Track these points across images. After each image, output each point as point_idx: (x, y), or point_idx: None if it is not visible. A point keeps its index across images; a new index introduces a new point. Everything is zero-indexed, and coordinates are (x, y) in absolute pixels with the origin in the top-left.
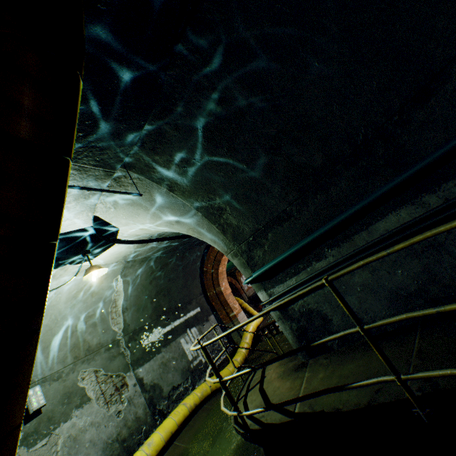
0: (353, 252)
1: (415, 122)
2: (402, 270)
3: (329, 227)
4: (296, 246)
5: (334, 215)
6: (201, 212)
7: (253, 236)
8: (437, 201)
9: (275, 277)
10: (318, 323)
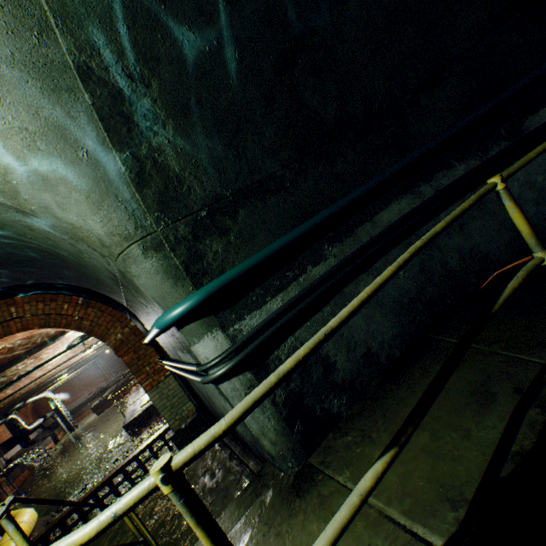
0: (362, 247)
1: (421, 107)
2: (403, 271)
3: (340, 207)
4: (291, 234)
5: (337, 198)
6: (95, 96)
7: (209, 208)
8: (430, 192)
9: (246, 297)
10: (319, 375)
